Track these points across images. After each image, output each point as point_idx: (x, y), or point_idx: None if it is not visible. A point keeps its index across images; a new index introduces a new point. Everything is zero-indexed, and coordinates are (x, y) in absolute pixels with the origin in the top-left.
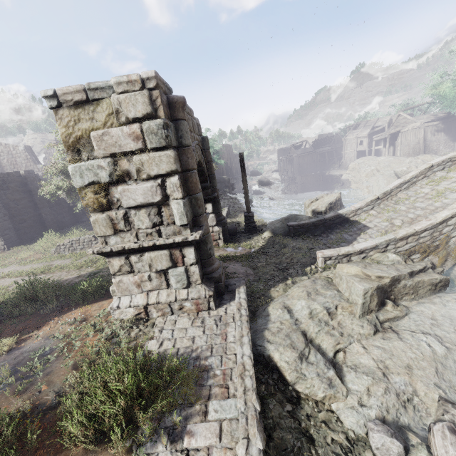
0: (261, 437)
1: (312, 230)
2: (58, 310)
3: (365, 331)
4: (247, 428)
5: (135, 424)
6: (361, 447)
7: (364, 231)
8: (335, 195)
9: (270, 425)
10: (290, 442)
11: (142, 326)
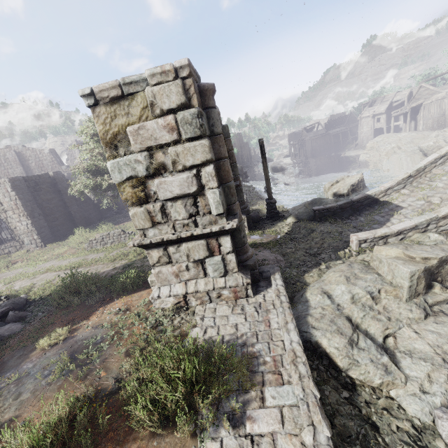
0: (327, 425)
1: (339, 213)
2: (101, 301)
3: (414, 315)
4: (310, 415)
5: (194, 409)
6: (430, 435)
7: (397, 212)
8: (357, 176)
9: (329, 411)
10: (353, 429)
11: (183, 315)
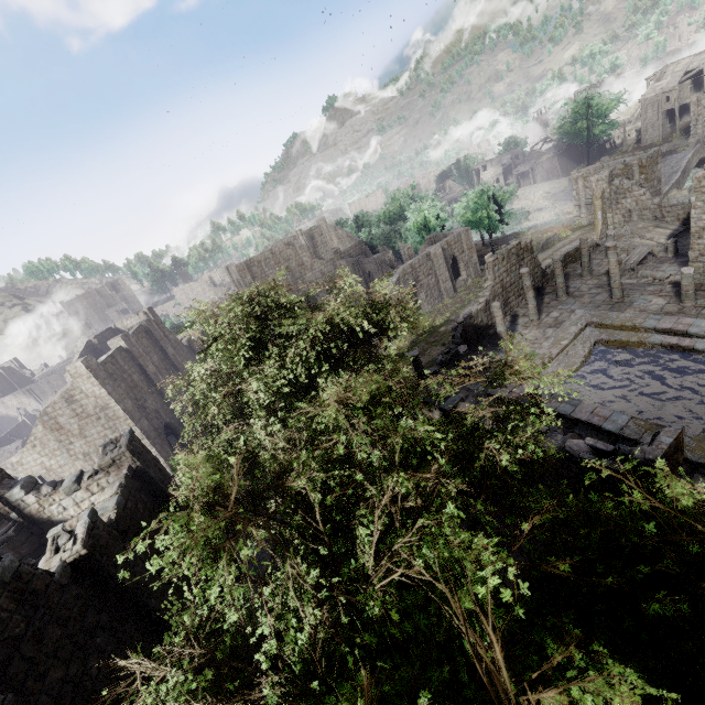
0: None
1: None
2: None
3: None
4: None
5: None
6: None
7: None
8: None
9: None
10: None
11: None
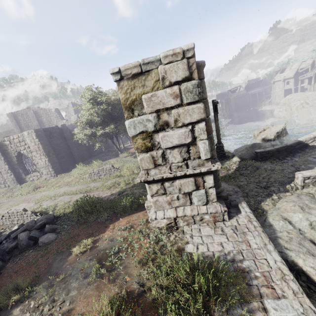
0: None
1: (276, 155)
2: (109, 219)
3: None
4: None
5: (207, 313)
6: None
7: None
8: (281, 126)
9: None
10: None
11: (176, 233)
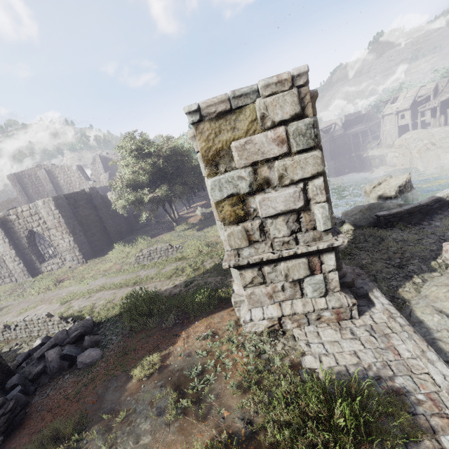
0: None
1: (406, 218)
2: (178, 323)
3: None
4: None
5: None
6: None
7: None
8: (403, 177)
9: None
10: None
11: (283, 340)
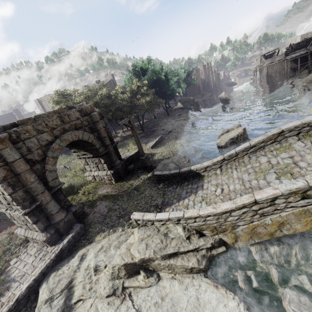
0: None
1: (171, 179)
2: None
3: (102, 293)
4: None
5: None
6: None
7: (196, 192)
8: (238, 131)
9: None
10: None
11: (21, 246)
